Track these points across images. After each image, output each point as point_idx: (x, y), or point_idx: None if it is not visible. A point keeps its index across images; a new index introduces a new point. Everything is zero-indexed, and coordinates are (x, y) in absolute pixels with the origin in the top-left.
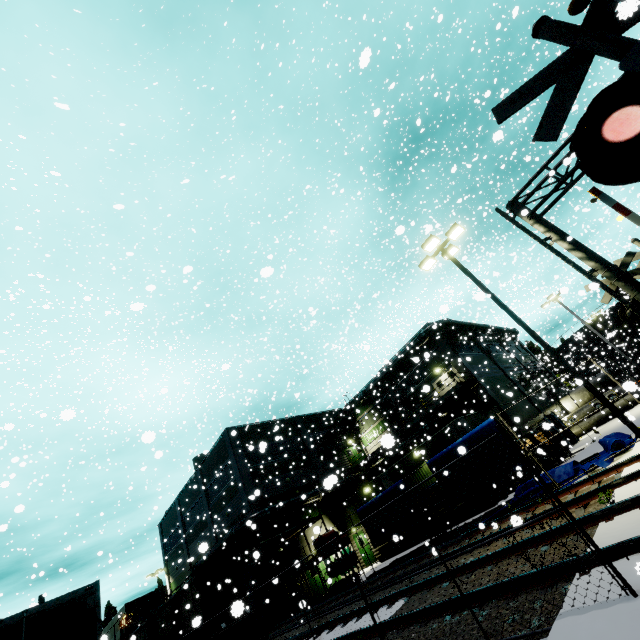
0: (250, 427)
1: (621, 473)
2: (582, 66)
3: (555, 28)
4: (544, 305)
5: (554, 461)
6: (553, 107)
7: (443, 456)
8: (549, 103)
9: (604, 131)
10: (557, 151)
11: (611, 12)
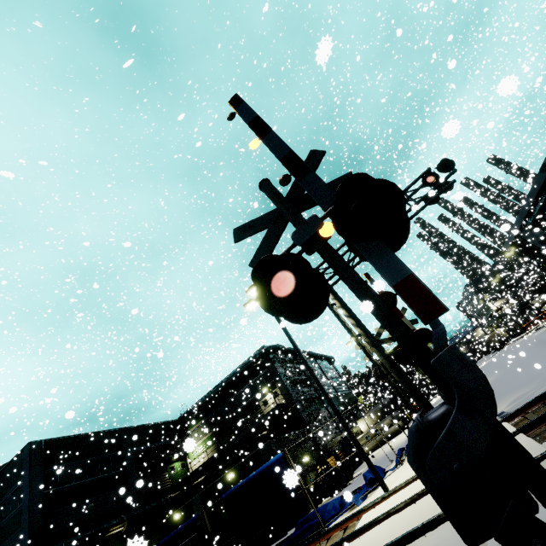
0: (62, 440)
1: (360, 520)
2: (283, 223)
3: (269, 190)
4: (348, 343)
5: (339, 486)
6: (264, 245)
7: (237, 490)
8: (262, 241)
9: (272, 284)
10: (344, 243)
11: (302, 193)
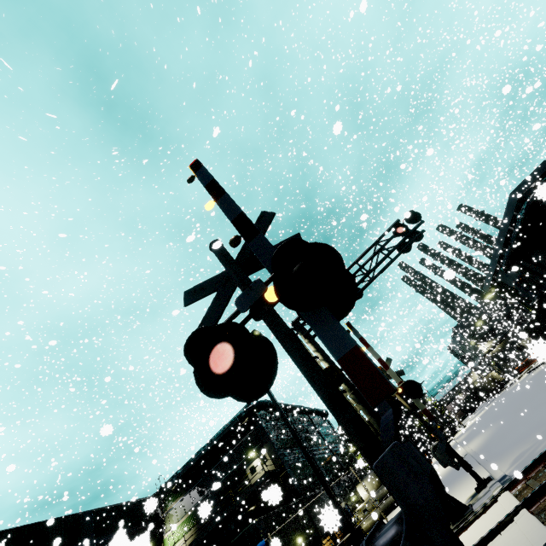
0: (10, 533)
1: None
2: (232, 285)
3: (218, 252)
4: None
5: None
6: (212, 310)
7: None
8: (211, 305)
9: (211, 357)
10: None
11: (252, 254)
